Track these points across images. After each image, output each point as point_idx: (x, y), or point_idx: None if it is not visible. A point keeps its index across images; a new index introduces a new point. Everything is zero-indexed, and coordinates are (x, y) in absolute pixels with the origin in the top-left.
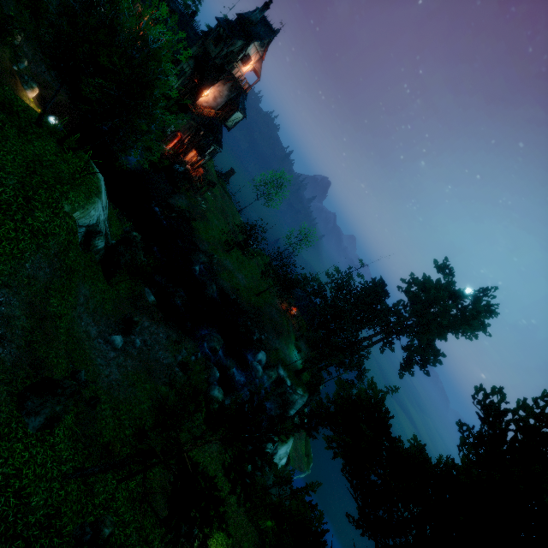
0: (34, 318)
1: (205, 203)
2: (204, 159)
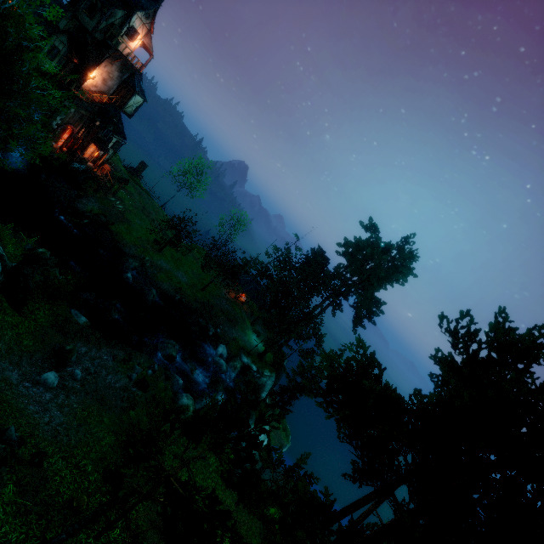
0: None
1: (120, 203)
2: (107, 154)
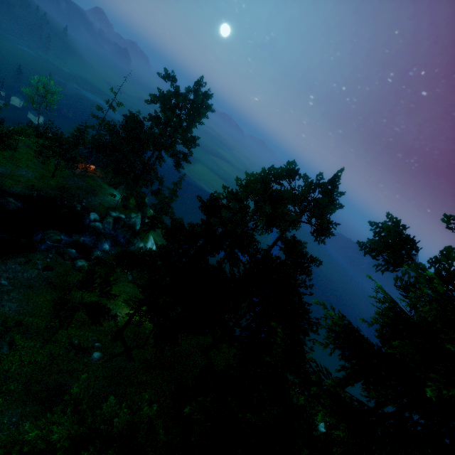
0: None
1: None
2: None
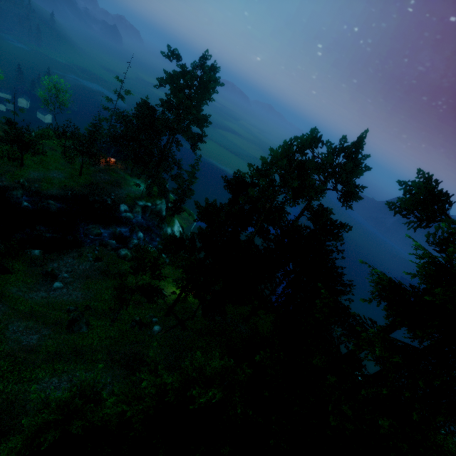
0: (30, 318)
1: None
2: None
